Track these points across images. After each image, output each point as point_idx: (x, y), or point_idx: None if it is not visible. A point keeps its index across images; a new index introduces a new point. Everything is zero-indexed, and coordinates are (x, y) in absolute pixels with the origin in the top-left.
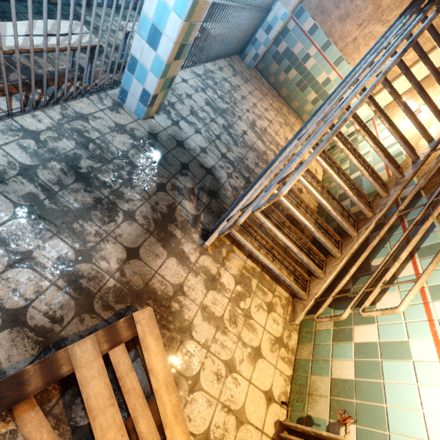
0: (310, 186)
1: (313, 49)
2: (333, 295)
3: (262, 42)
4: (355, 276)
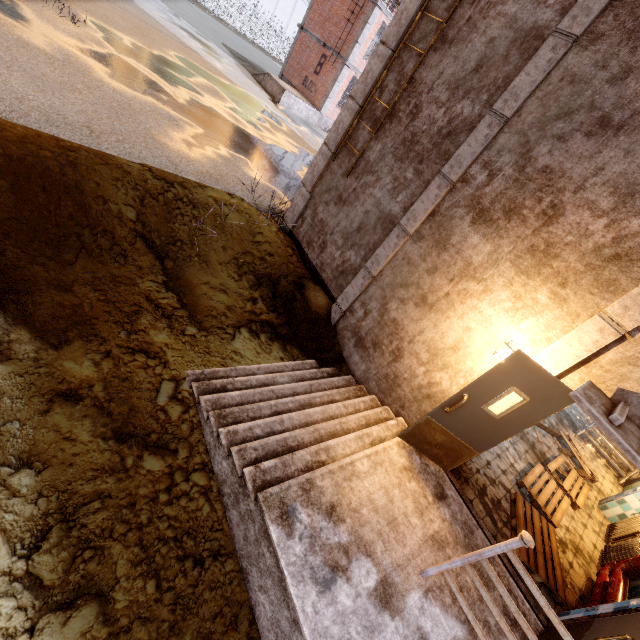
0: None
1: None
2: (638, 472)
3: None
4: None
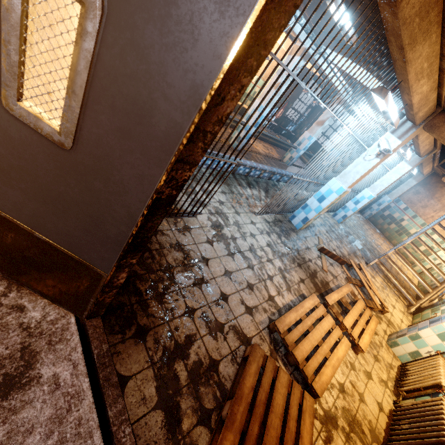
0: (413, 258)
1: (406, 217)
2: (429, 300)
3: (375, 209)
4: (441, 299)
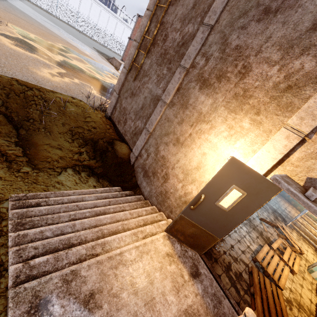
0: (312, 220)
1: None
2: None
3: None
4: None
